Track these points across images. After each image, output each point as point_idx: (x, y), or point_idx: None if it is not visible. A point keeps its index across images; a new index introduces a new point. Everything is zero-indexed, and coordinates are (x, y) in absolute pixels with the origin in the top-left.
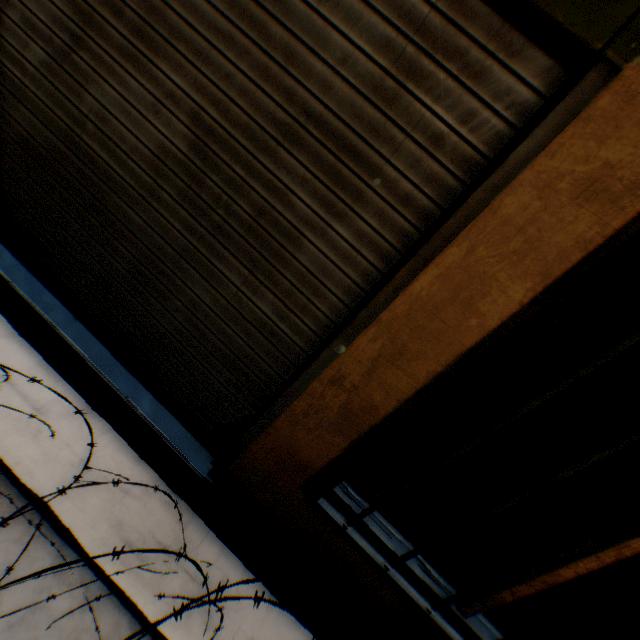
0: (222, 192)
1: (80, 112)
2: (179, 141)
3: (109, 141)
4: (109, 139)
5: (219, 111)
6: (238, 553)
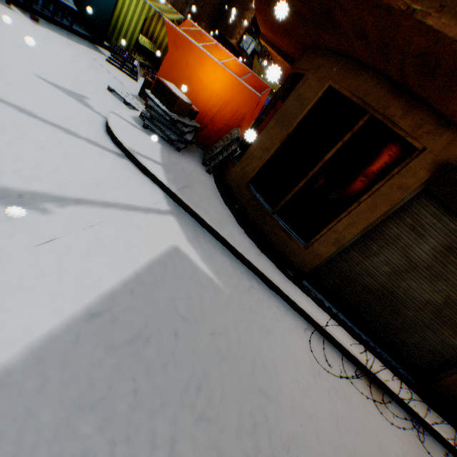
0: (449, 314)
1: (397, 285)
2: (437, 300)
3: (407, 294)
4: (407, 294)
5: (456, 297)
6: (433, 408)
